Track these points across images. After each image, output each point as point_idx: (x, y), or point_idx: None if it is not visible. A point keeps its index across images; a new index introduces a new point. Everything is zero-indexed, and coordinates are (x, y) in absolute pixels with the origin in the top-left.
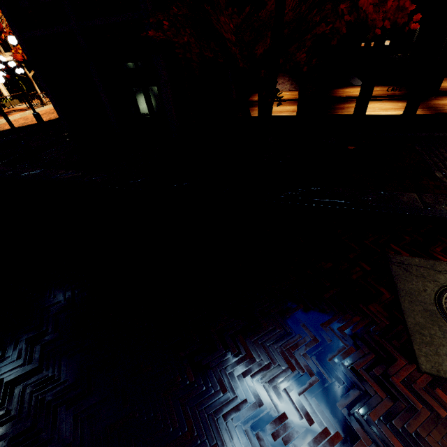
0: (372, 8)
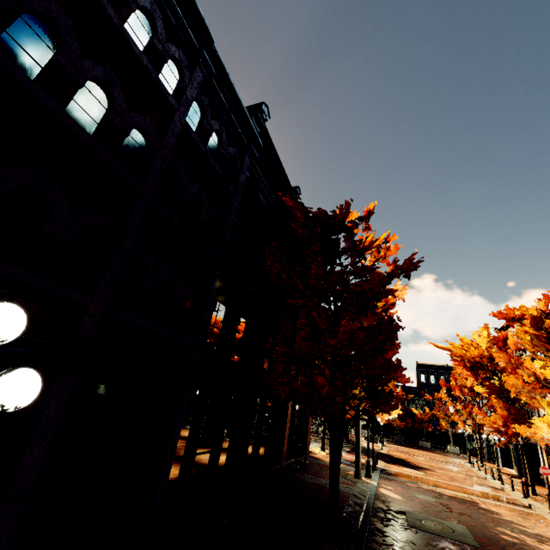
0: None
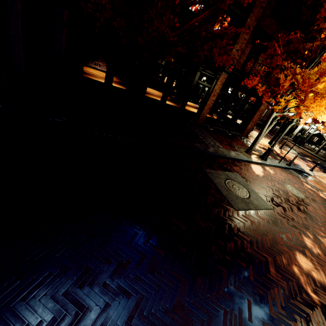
0: (218, 54)
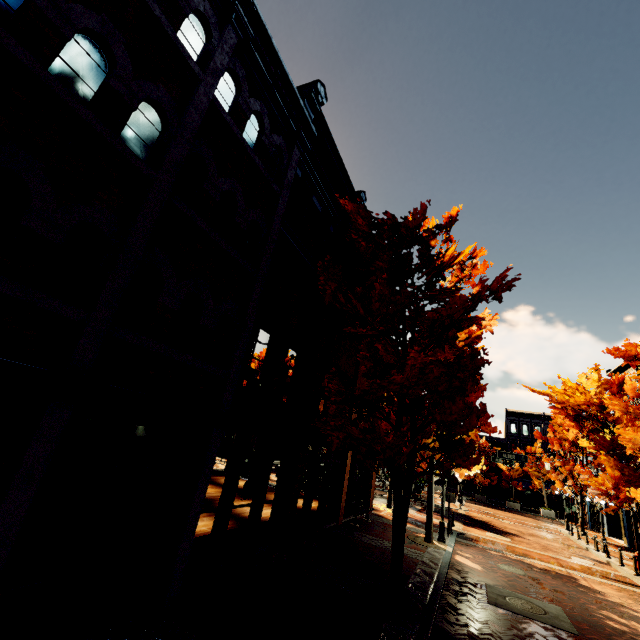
0: None
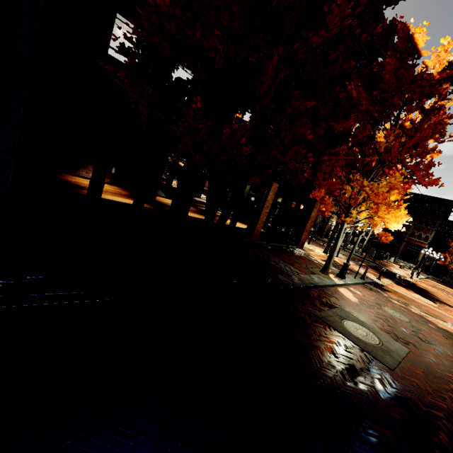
0: (322, 179)
